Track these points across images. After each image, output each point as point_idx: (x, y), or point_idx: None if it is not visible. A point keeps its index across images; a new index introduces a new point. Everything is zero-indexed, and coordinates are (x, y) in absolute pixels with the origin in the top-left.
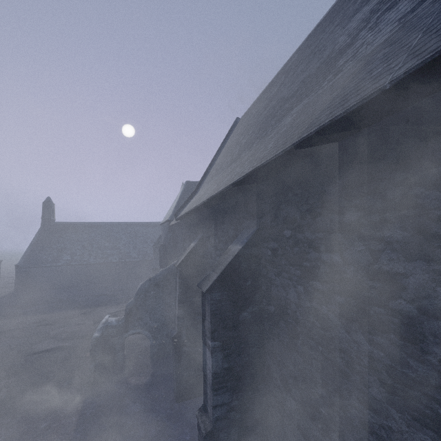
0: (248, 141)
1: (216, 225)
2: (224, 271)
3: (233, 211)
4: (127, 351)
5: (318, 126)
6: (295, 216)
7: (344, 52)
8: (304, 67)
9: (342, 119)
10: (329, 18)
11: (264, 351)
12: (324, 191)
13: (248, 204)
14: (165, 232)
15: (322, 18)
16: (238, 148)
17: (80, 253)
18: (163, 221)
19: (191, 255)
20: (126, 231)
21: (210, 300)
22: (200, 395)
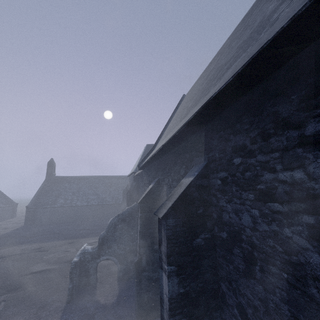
0: (193, 102)
1: (169, 168)
2: (178, 199)
3: (184, 153)
4: (99, 274)
5: (275, 32)
6: (245, 142)
7: (277, 9)
8: (237, 40)
9: (307, 10)
10: (254, 7)
11: (218, 277)
12: (276, 111)
13: (197, 144)
14: (131, 181)
15: (247, 12)
16: (185, 110)
17: (71, 198)
18: (130, 173)
19: (150, 194)
20: (104, 182)
21: (166, 225)
22: (158, 316)
